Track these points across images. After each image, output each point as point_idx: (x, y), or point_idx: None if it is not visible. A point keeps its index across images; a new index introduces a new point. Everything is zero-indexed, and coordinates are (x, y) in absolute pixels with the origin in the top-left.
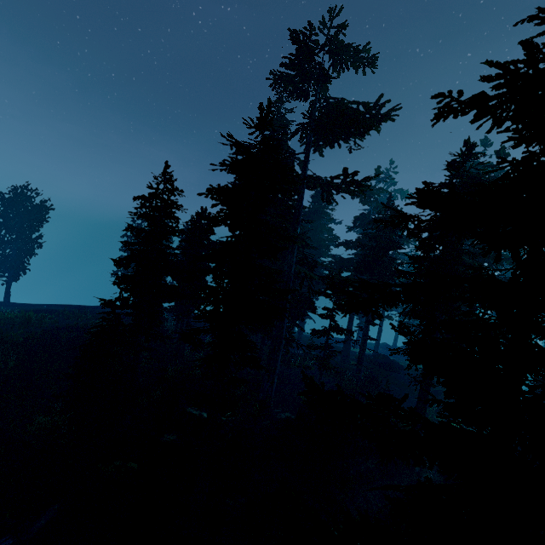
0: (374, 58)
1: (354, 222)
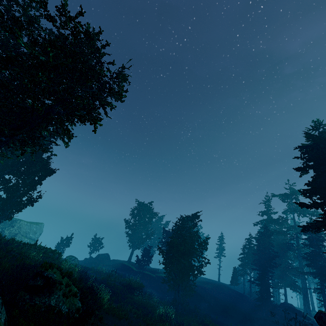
0: None
1: None
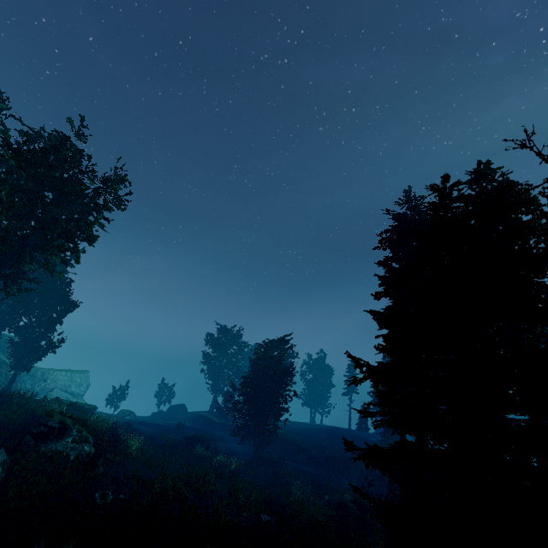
0: None
1: None
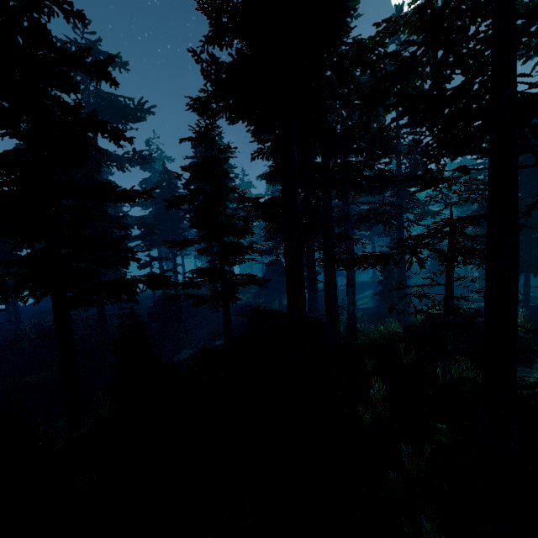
0: (126, 63)
1: (141, 186)
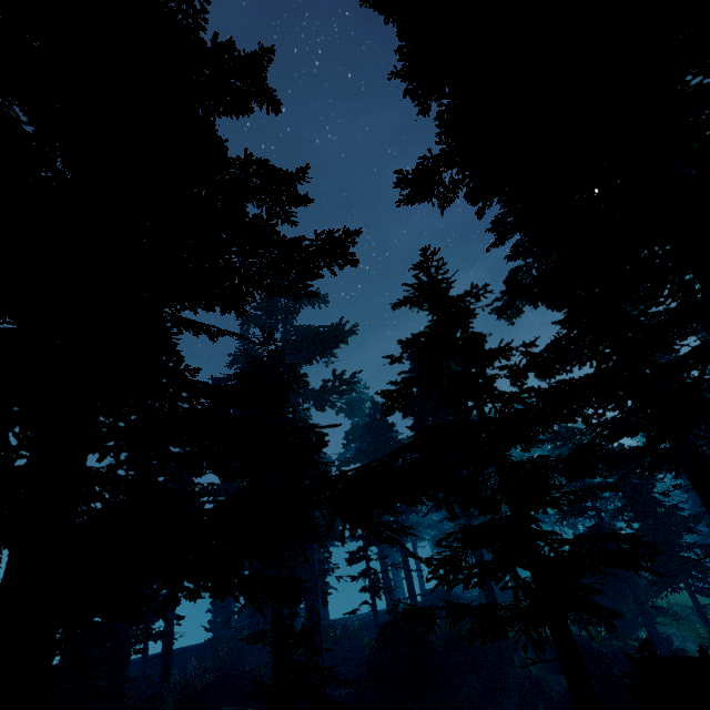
0: (325, 297)
1: (347, 438)
